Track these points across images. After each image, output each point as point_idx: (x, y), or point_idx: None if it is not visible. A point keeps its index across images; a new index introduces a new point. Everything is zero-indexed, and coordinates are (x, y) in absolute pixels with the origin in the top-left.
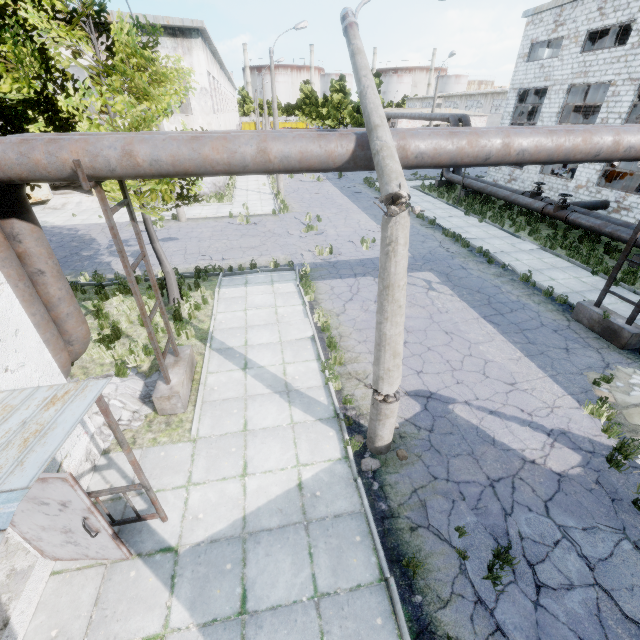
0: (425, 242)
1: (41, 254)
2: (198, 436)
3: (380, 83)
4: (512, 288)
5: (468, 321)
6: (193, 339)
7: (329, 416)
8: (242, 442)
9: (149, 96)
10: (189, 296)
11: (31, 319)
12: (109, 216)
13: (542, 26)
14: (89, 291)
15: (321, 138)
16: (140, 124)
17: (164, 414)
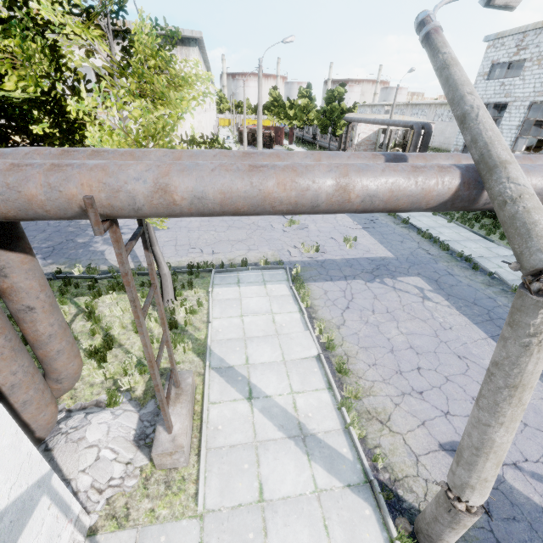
0: (404, 242)
1: (31, 288)
2: (205, 508)
3: (345, 92)
4: (507, 301)
5: (477, 342)
6: (190, 353)
7: (359, 480)
8: (260, 522)
9: (165, 100)
10: (184, 298)
11: (10, 379)
12: (123, 260)
13: (503, 49)
14: (82, 285)
15: (417, 172)
16: (157, 132)
17: (163, 468)
